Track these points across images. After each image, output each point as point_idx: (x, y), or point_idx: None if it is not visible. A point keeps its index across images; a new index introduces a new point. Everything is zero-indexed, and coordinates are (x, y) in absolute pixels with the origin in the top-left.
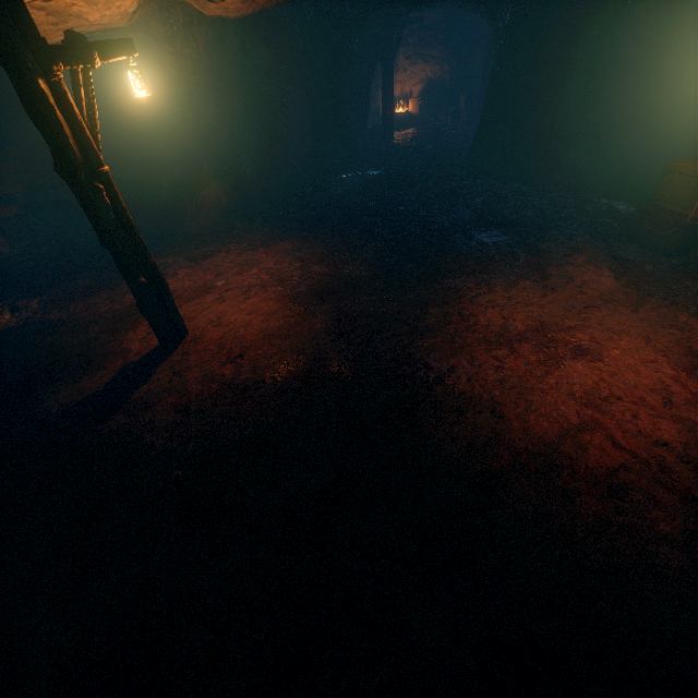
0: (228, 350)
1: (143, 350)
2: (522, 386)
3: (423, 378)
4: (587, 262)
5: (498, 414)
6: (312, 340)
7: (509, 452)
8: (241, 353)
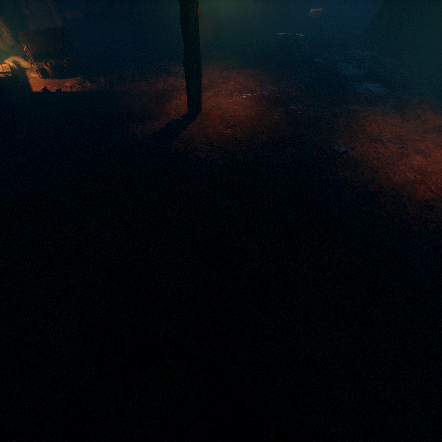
0: (227, 122)
1: (177, 115)
2: (388, 161)
3: (336, 150)
4: (429, 109)
5: (375, 171)
6: (274, 124)
7: (379, 186)
8: (234, 125)
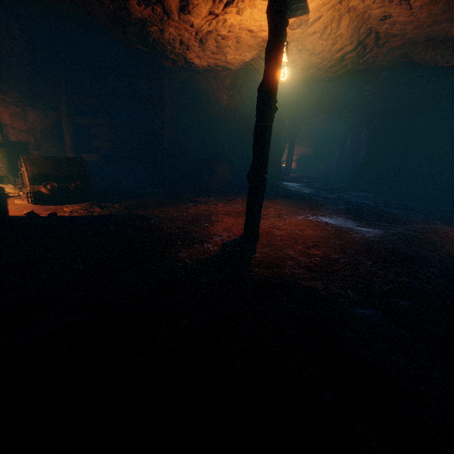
0: (301, 242)
1: (231, 236)
2: None
3: None
4: None
5: None
6: (362, 241)
7: None
8: (314, 244)
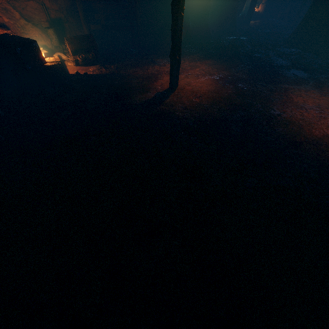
0: (195, 94)
1: (162, 89)
2: (310, 122)
3: (272, 114)
4: None
5: (301, 128)
6: (228, 96)
7: (304, 138)
8: (200, 96)
